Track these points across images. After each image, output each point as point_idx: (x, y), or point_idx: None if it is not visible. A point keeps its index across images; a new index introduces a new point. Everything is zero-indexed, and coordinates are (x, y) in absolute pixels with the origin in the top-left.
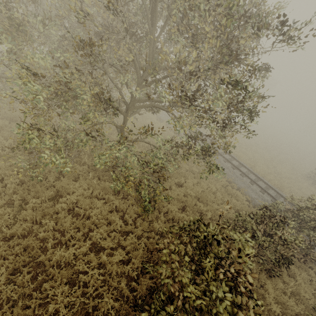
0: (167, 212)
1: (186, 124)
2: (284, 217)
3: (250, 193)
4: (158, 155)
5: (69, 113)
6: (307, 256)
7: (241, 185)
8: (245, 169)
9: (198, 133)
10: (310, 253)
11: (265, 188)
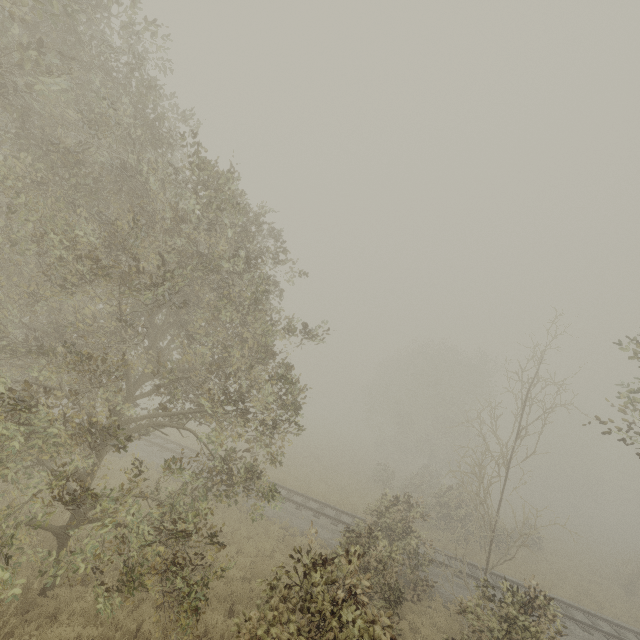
0: (202, 637)
1: (176, 448)
2: (369, 529)
3: (320, 534)
4: (177, 506)
5: (8, 471)
6: (416, 586)
7: (305, 526)
8: (299, 497)
9: (232, 450)
10: (417, 578)
11: (336, 516)
